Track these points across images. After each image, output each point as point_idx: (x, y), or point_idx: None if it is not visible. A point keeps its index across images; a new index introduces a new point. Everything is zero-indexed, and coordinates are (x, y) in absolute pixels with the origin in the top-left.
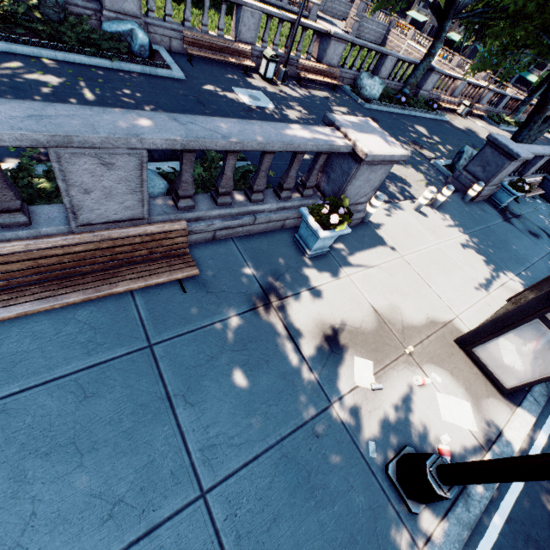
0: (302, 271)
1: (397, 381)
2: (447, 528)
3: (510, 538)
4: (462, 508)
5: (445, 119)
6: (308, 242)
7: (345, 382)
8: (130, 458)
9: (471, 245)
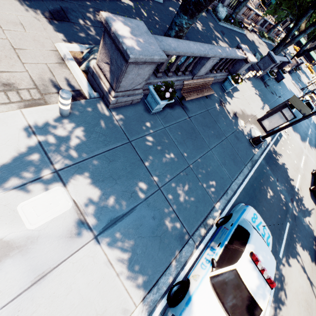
0: (225, 97)
1: (248, 126)
2: (259, 150)
3: (266, 156)
4: (261, 148)
5: (244, 33)
6: (227, 87)
7: (239, 124)
8: (215, 130)
9: (257, 94)
